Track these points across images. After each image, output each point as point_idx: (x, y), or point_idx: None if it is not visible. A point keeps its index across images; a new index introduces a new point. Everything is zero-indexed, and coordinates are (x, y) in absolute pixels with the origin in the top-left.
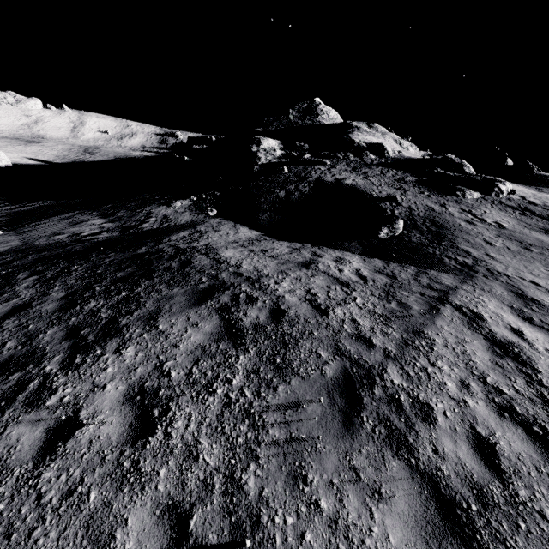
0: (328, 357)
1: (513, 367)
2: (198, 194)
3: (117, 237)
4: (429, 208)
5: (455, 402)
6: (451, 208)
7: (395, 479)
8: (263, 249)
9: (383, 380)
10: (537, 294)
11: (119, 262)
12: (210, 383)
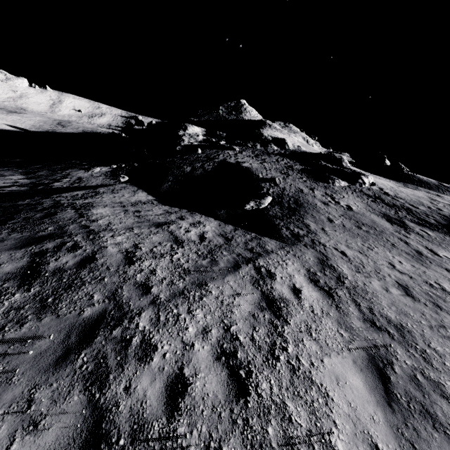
0: (98, 300)
1: (266, 319)
2: (119, 163)
3: (23, 190)
4: (299, 190)
5: (182, 345)
6: (318, 191)
7: (63, 413)
8: (139, 210)
9: (130, 322)
10: (337, 262)
11: None
12: None
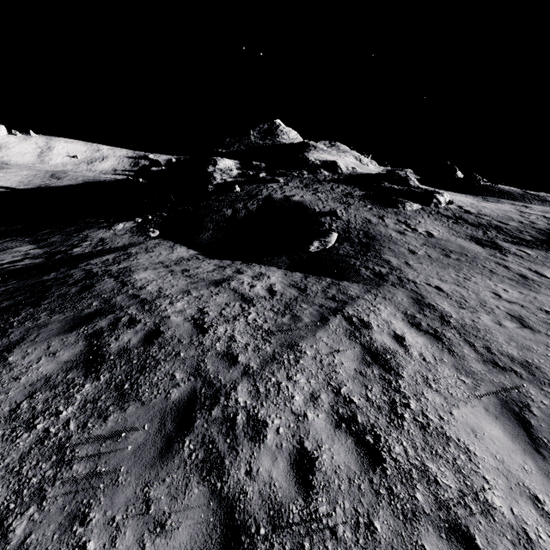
0: (182, 378)
1: (376, 375)
2: (144, 215)
3: (39, 263)
4: (367, 220)
5: (294, 417)
6: (388, 219)
7: (188, 508)
8: (186, 268)
9: (227, 399)
10: (435, 299)
11: (15, 290)
12: (35, 417)
